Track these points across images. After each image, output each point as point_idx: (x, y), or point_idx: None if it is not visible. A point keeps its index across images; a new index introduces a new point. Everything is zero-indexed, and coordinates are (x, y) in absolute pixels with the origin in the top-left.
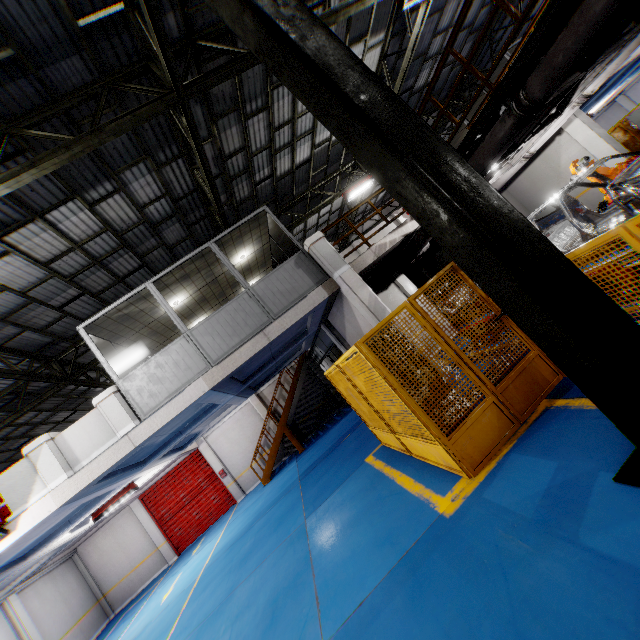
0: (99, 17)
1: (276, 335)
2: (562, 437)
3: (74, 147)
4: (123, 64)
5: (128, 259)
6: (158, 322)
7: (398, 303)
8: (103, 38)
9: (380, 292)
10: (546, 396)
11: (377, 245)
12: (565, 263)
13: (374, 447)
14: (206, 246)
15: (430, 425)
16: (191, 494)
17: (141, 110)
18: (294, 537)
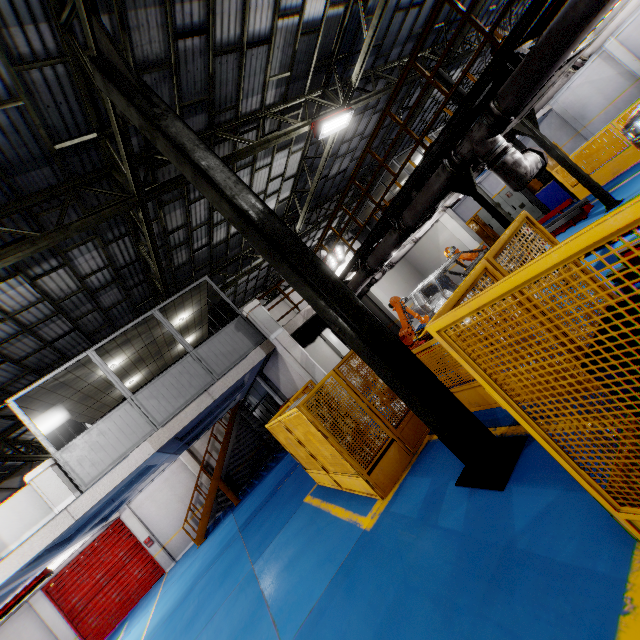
0: (74, 142)
1: (220, 394)
2: (435, 461)
3: (40, 243)
4: (87, 171)
5: (60, 324)
6: (91, 386)
7: (324, 353)
8: (74, 154)
9: (308, 344)
10: (428, 432)
11: (305, 310)
12: (417, 362)
13: (311, 487)
14: (150, 313)
15: (354, 463)
16: (110, 572)
17: (105, 211)
18: (244, 583)
